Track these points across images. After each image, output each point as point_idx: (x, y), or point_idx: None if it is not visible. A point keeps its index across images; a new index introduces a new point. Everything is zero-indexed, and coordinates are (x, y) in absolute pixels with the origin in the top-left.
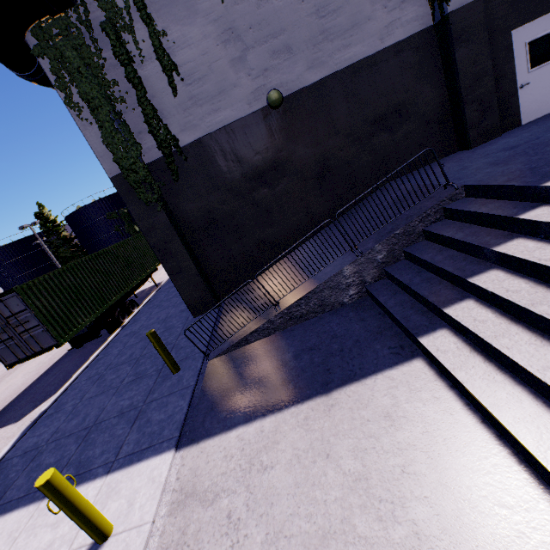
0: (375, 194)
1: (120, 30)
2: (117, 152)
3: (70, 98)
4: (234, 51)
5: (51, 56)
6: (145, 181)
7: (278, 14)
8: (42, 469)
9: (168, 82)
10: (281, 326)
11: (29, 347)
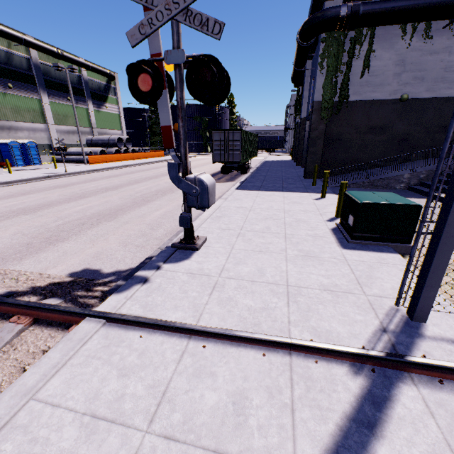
0: (422, 160)
1: (357, 43)
2: (326, 92)
3: (322, 62)
4: (398, 70)
5: (327, 44)
6: (328, 109)
7: (427, 62)
8: (271, 189)
9: (361, 72)
10: (366, 186)
11: (228, 158)
